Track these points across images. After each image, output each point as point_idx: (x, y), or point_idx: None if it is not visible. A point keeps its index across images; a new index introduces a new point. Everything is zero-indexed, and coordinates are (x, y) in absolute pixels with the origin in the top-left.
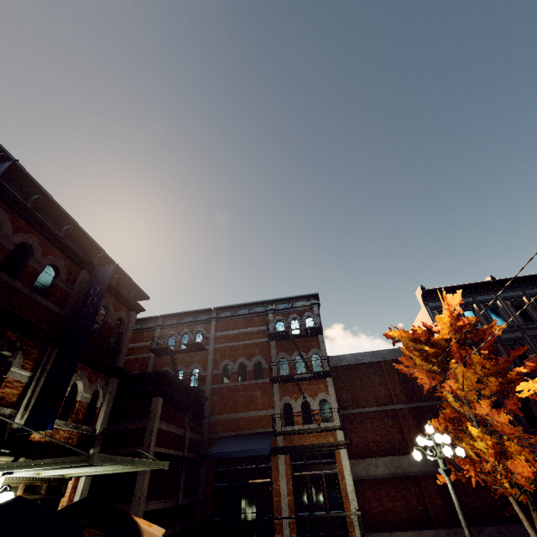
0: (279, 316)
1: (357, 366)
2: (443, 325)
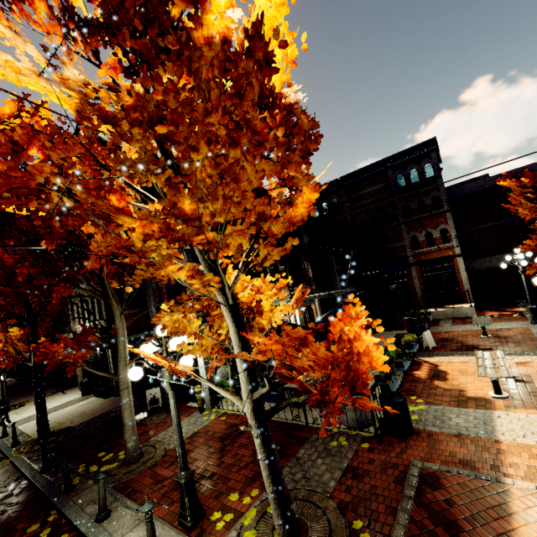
0: (398, 170)
1: (479, 191)
2: None
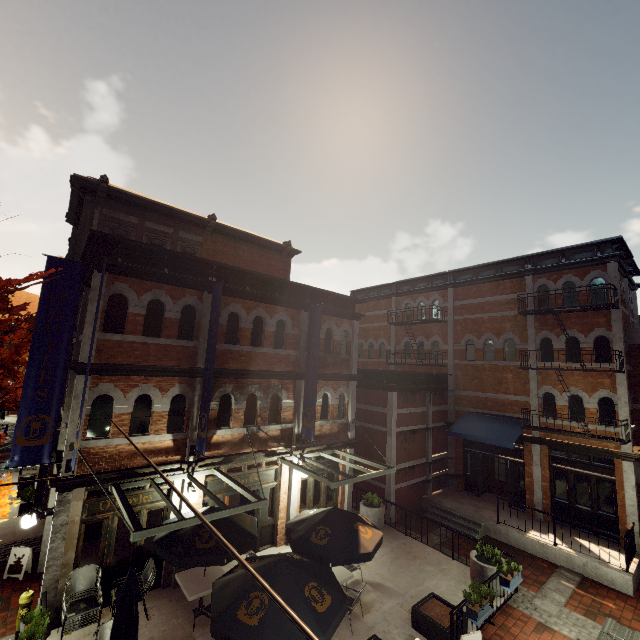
0: (543, 279)
1: None
2: None
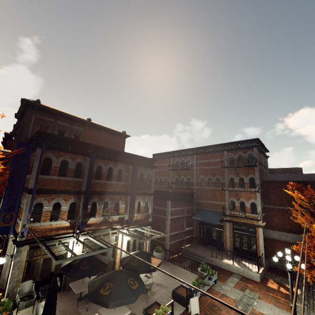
0: (231, 153)
1: (287, 181)
2: None
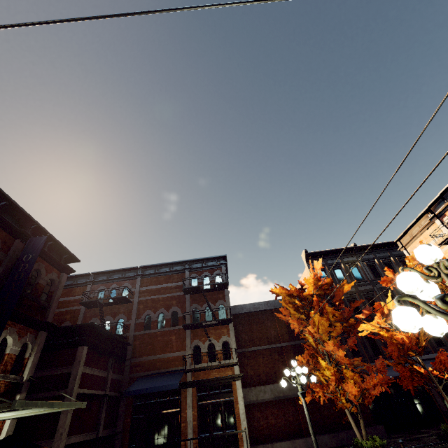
0: (194, 274)
1: (255, 313)
2: (309, 284)
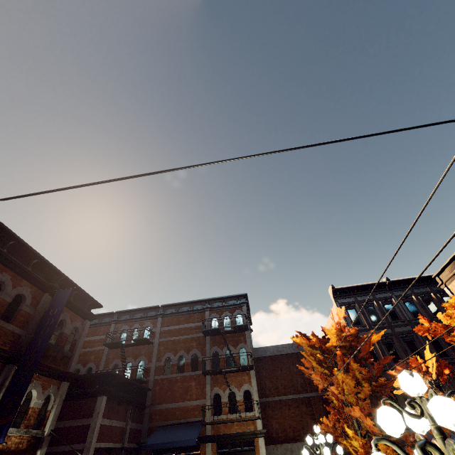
0: (214, 313)
1: (279, 356)
2: (331, 335)
